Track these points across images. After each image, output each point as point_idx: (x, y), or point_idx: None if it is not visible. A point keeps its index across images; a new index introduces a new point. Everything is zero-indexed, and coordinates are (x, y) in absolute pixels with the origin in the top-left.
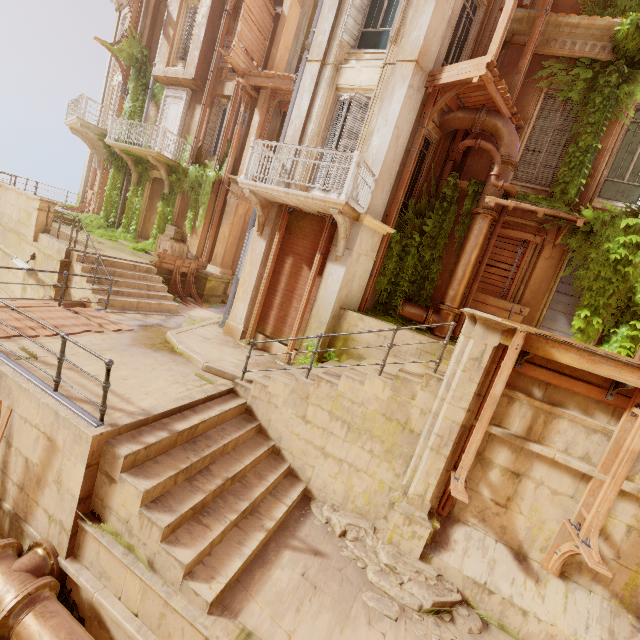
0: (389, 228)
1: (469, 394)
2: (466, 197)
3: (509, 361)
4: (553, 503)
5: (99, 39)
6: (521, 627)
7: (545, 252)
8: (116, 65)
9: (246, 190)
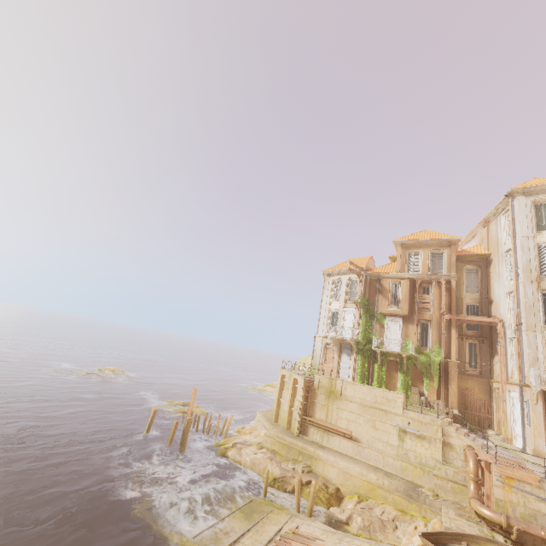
0: None
1: None
2: None
3: None
4: None
5: (354, 301)
6: None
7: None
8: (331, 300)
9: (538, 389)
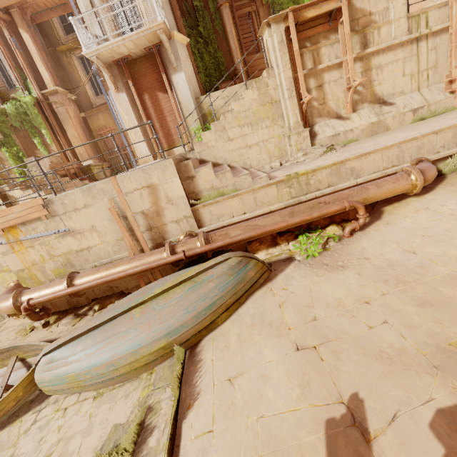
0: (186, 38)
1: (287, 60)
2: (208, 2)
3: (293, 30)
4: (337, 86)
5: None
6: (353, 136)
7: (261, 14)
8: None
9: (93, 57)
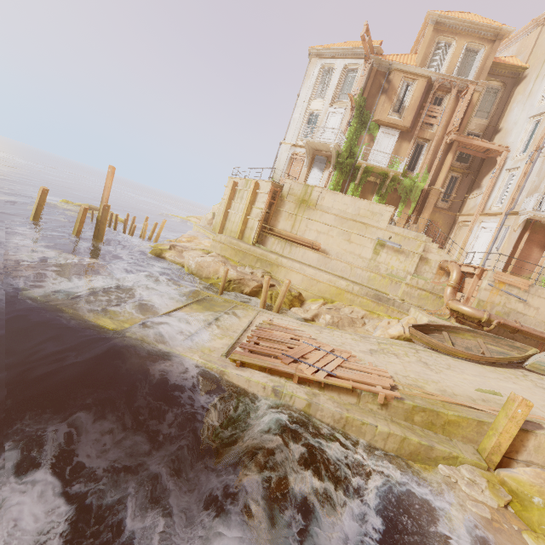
0: None
1: None
2: None
3: None
4: None
5: (352, 95)
6: None
7: None
8: (313, 95)
9: (531, 215)
